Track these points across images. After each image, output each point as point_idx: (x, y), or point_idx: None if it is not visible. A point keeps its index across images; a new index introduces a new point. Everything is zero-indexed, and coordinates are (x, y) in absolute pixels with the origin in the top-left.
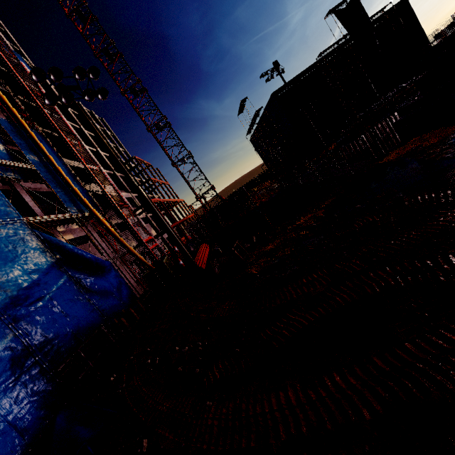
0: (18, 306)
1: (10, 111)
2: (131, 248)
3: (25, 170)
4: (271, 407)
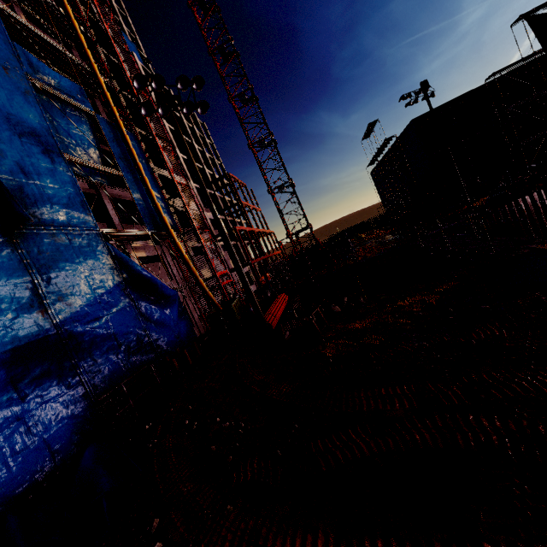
0: (76, 322)
1: (110, 109)
2: (201, 280)
3: (113, 175)
4: None
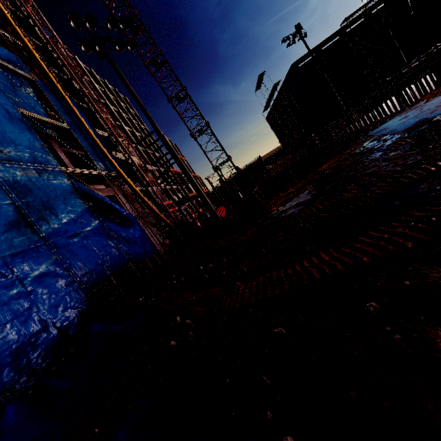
0: (59, 236)
1: (47, 76)
2: (153, 207)
3: (61, 129)
4: (304, 266)
